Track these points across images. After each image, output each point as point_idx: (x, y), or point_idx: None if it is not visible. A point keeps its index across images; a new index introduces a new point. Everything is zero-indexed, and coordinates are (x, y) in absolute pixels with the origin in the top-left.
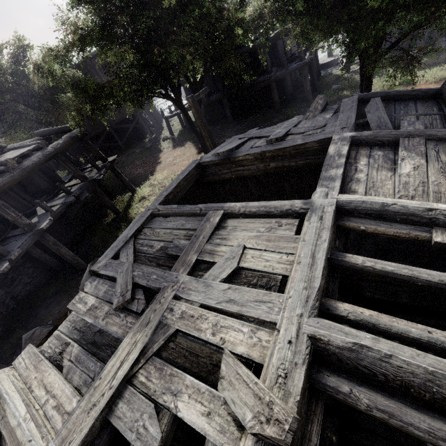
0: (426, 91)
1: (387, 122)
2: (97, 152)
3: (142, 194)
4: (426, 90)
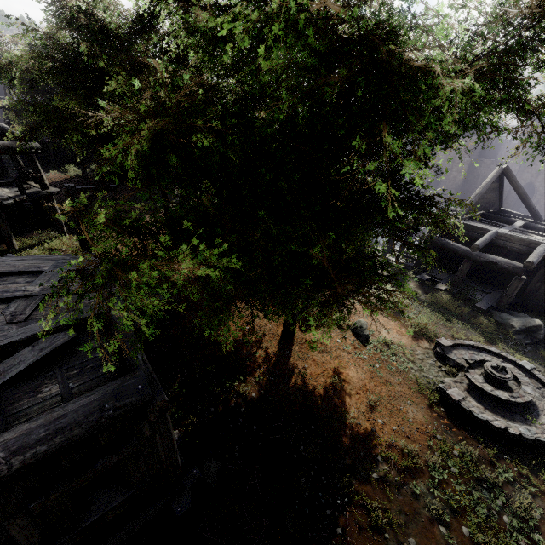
0: (132, 365)
1: (6, 377)
2: (38, 175)
3: (55, 244)
4: (133, 364)
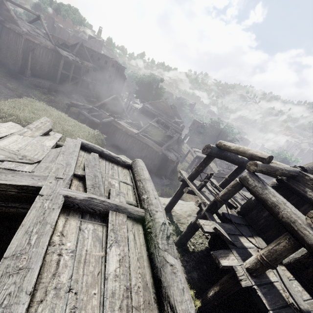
0: None
1: None
2: None
3: None
4: None
